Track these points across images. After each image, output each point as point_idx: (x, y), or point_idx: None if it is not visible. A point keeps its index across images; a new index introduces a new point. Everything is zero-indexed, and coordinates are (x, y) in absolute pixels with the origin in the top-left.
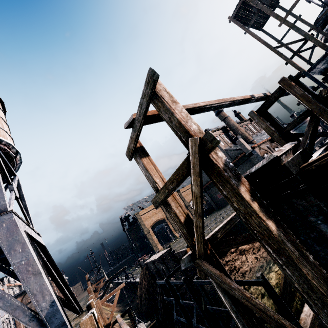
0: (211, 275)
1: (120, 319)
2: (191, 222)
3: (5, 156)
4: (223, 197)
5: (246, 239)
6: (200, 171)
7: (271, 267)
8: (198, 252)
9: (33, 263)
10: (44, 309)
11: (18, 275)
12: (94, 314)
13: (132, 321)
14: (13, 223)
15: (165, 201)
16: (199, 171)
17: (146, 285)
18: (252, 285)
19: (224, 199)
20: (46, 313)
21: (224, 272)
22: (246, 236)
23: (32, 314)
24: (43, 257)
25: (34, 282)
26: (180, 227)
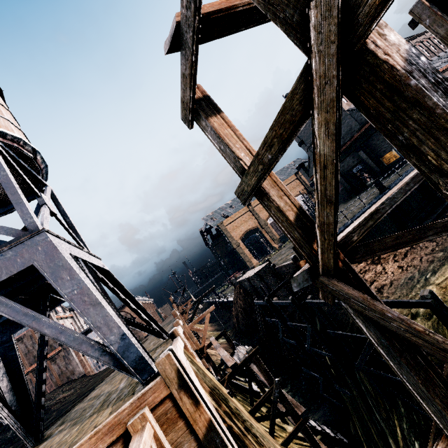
0: (347, 300)
1: (215, 342)
2: (307, 220)
3: (21, 159)
4: (343, 189)
5: (400, 240)
6: (338, 95)
7: (428, 278)
8: (322, 266)
9: (88, 292)
10: (114, 343)
11: (73, 307)
12: (173, 352)
13: (229, 343)
14: (50, 245)
15: (259, 189)
16: (335, 95)
17: (242, 305)
18: (409, 307)
19: (344, 192)
20: (118, 347)
21: (368, 294)
22: (400, 235)
23: (101, 348)
24: (108, 283)
25: (94, 314)
26: (287, 229)
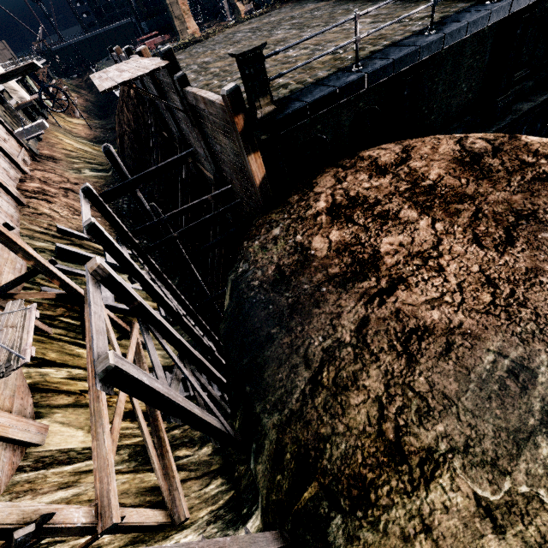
0: None
1: None
2: None
3: None
4: None
5: None
6: None
7: None
8: None
9: None
10: None
11: None
12: None
13: (21, 255)
14: None
15: None
16: None
17: (132, 122)
18: None
19: None
20: None
21: None
22: None
23: None
24: None
25: None
26: None
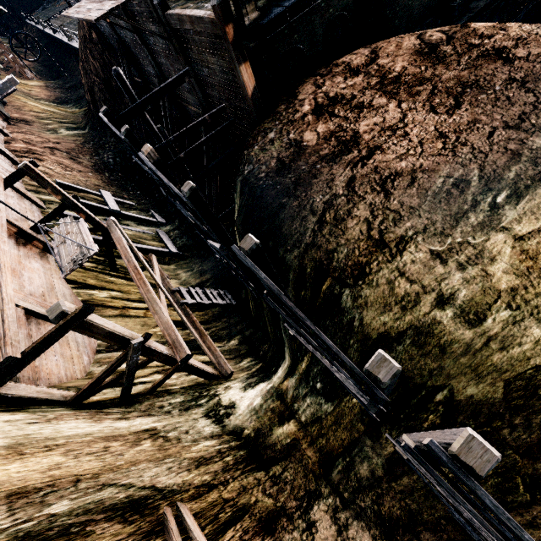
0: None
1: None
2: None
3: None
4: None
5: None
6: None
7: (500, 207)
8: None
9: None
10: None
11: None
12: None
13: (50, 190)
14: None
15: None
16: None
17: (100, 71)
18: None
19: None
20: None
21: None
22: None
23: None
24: None
25: None
26: None
